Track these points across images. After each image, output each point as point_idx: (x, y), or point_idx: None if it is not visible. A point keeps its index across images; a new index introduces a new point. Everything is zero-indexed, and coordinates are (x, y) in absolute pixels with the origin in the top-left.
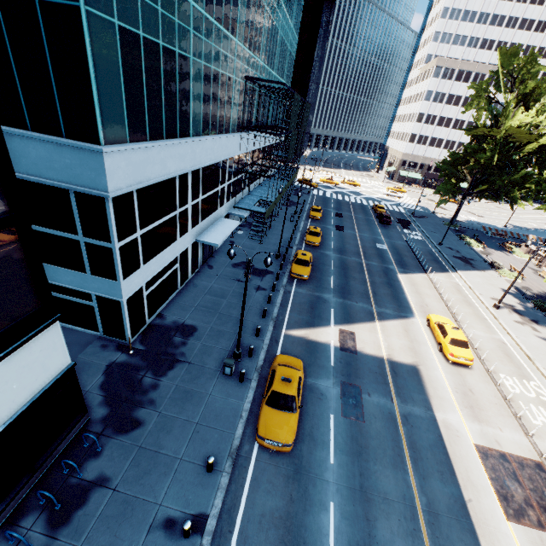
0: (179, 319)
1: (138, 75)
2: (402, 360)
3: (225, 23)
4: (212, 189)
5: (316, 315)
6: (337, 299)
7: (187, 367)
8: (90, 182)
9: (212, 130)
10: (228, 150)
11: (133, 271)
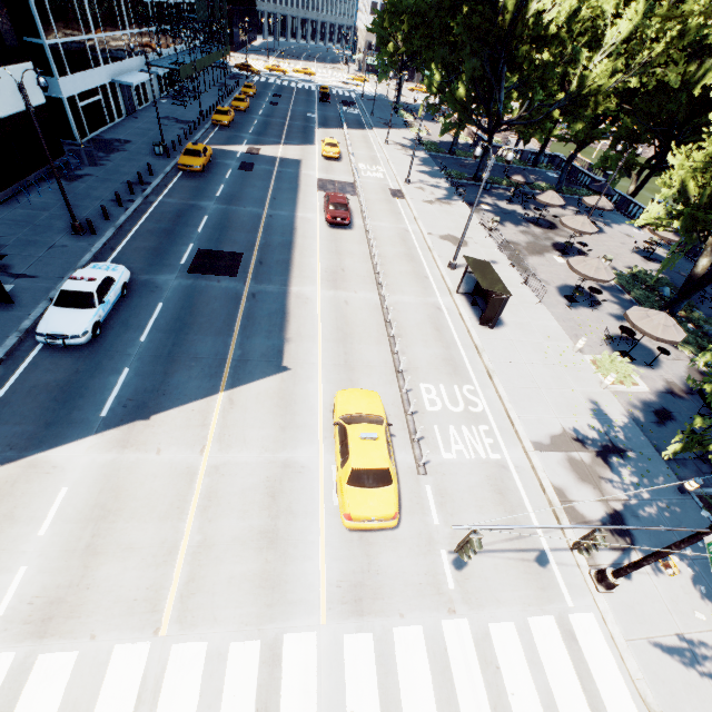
0: (115, 138)
1: None
2: (291, 158)
3: None
4: (114, 31)
5: (232, 142)
6: (253, 137)
7: (128, 153)
8: None
9: None
10: None
11: (64, 75)
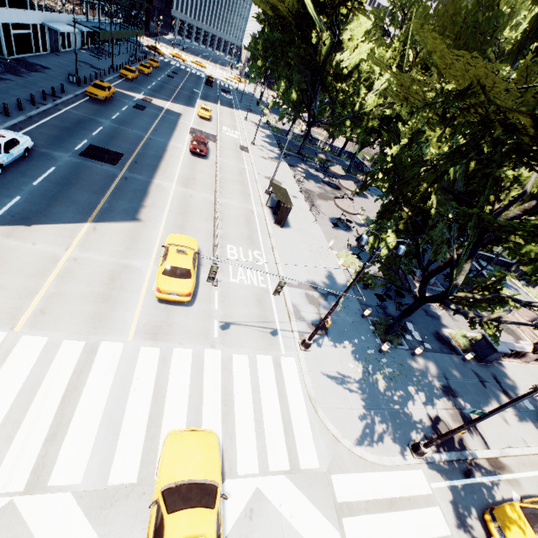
0: (38, 63)
1: None
2: (175, 111)
3: None
4: None
5: (133, 90)
6: (149, 92)
7: (47, 75)
8: None
9: None
10: None
11: (3, 6)
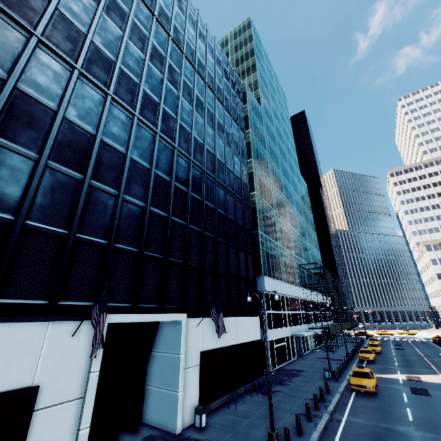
0: (292, 368)
1: (269, 260)
2: None
3: (288, 248)
4: (294, 311)
5: (385, 371)
6: (401, 368)
7: (303, 377)
8: (259, 287)
9: (290, 283)
10: (298, 293)
11: (270, 328)
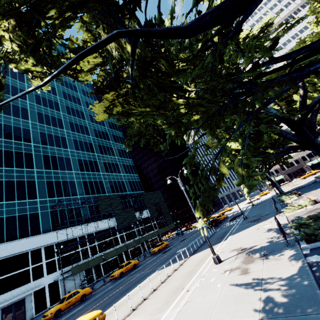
0: None
1: None
2: None
3: (20, 199)
4: (17, 270)
5: None
6: None
7: None
8: None
9: (10, 240)
10: (34, 243)
11: None
